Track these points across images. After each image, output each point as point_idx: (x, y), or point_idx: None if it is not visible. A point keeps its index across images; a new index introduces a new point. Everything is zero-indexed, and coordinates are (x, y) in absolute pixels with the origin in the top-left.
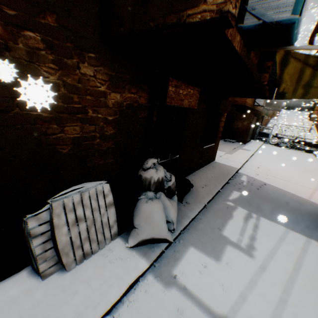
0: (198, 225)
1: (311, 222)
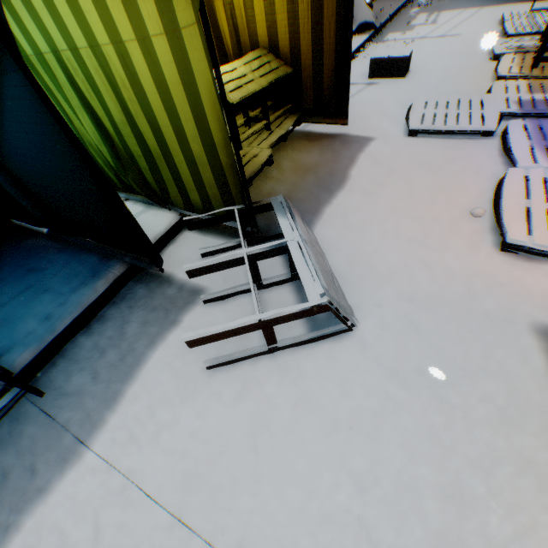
0: (389, 29)
1: (489, 2)
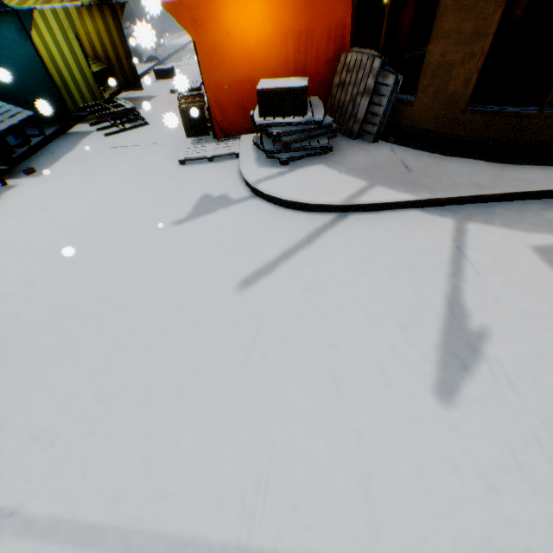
0: (169, 61)
1: None
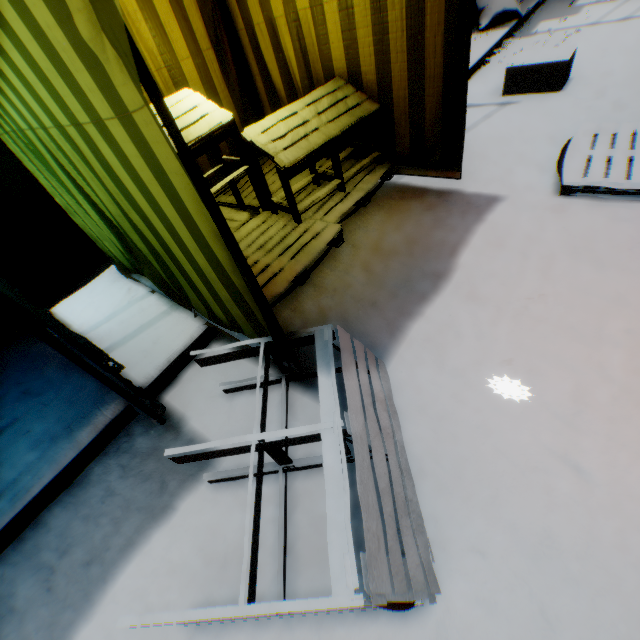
0: (540, 15)
1: None
